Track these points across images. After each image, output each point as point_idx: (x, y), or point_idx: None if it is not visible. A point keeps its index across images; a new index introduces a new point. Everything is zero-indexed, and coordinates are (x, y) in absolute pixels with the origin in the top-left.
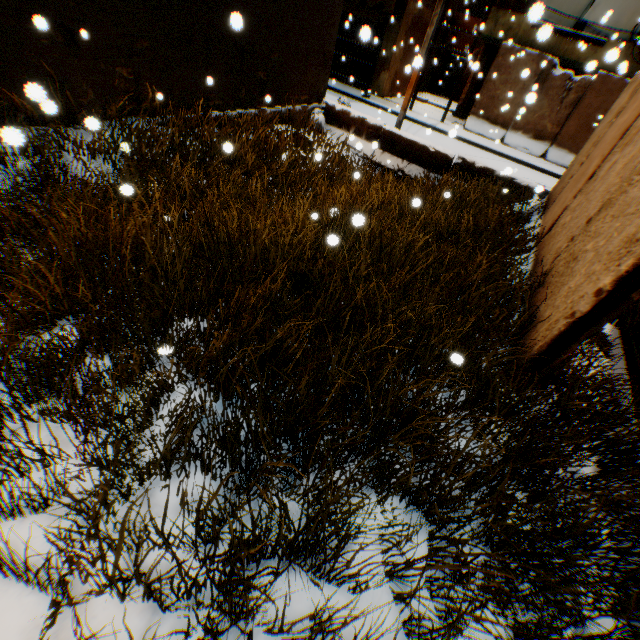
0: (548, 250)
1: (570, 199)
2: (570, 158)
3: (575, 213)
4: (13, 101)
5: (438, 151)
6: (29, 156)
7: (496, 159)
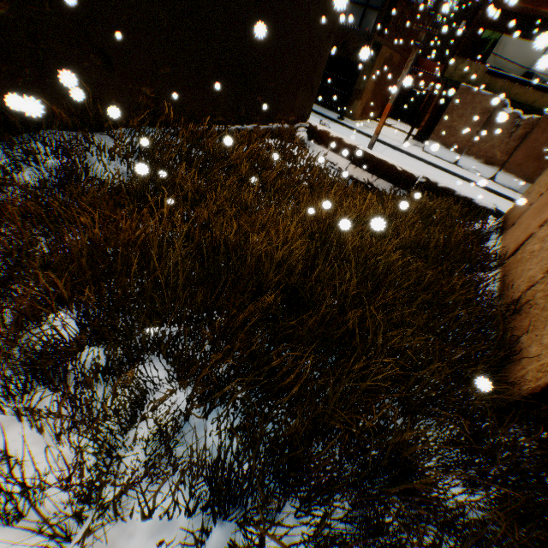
0: (517, 275)
1: (535, 227)
2: (516, 182)
3: (546, 244)
4: (52, 110)
5: (405, 170)
6: (58, 157)
7: (451, 178)
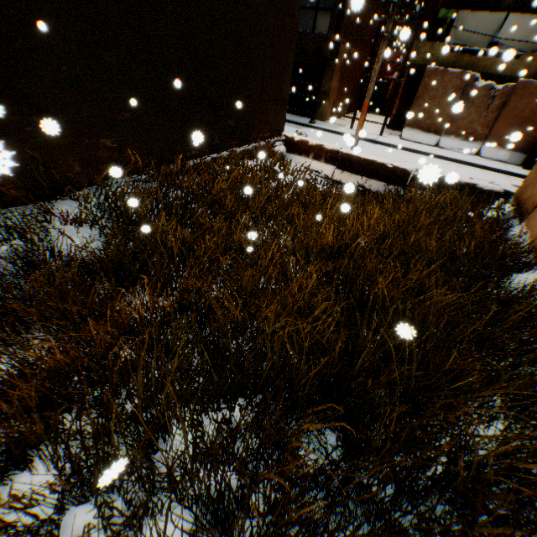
0: None
1: None
2: (503, 153)
3: None
4: None
5: (396, 166)
6: (10, 245)
7: (437, 162)
